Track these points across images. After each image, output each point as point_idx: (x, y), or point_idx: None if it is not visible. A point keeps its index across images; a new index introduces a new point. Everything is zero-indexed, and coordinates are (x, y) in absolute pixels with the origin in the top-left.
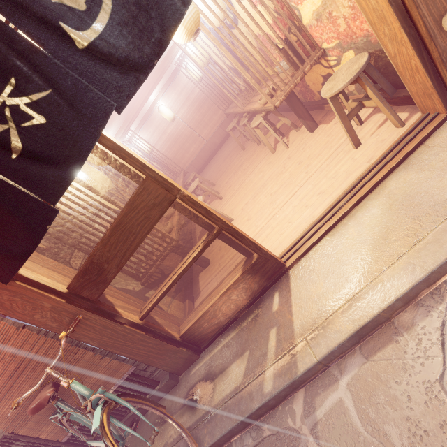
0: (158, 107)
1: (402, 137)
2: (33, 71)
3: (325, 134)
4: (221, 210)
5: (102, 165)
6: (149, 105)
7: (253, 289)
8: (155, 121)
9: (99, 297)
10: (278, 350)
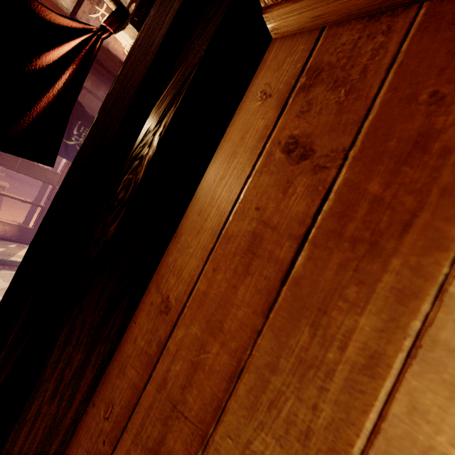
0: None
1: None
2: None
3: None
4: None
5: None
6: None
7: (7, 234)
8: None
9: None
10: (3, 252)
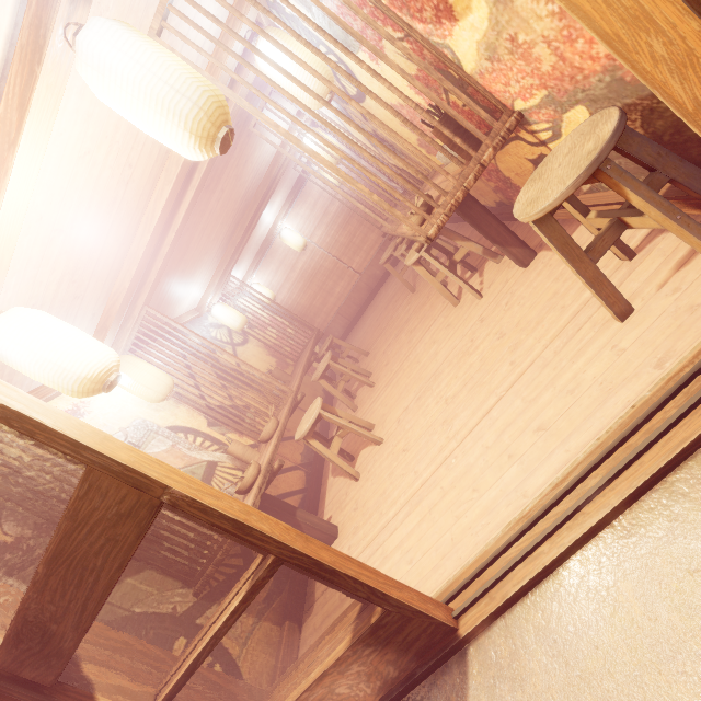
0: (280, 233)
1: None
2: None
3: (551, 274)
4: (368, 411)
5: (86, 396)
6: (268, 231)
7: (384, 675)
8: (278, 253)
9: (65, 673)
10: None
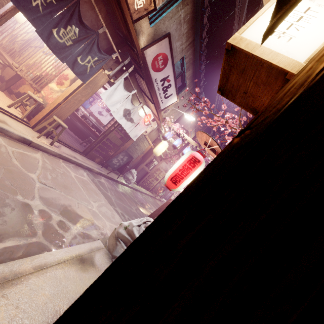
0: None
1: (21, 118)
2: (47, 12)
3: (2, 95)
4: None
5: None
6: None
7: None
8: None
9: None
10: None
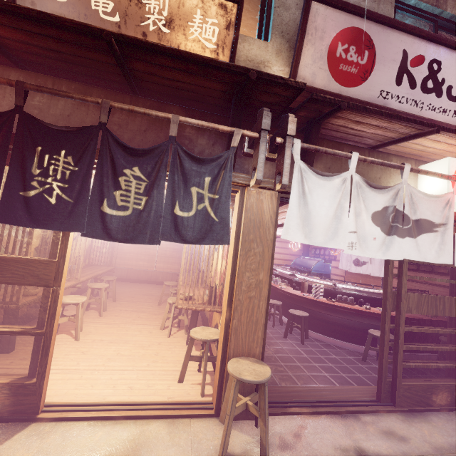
0: None
1: (191, 402)
2: (78, 192)
3: None
4: (87, 323)
5: None
6: None
7: None
8: None
9: None
10: None
